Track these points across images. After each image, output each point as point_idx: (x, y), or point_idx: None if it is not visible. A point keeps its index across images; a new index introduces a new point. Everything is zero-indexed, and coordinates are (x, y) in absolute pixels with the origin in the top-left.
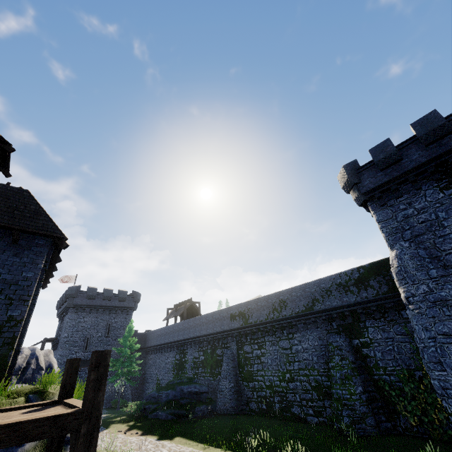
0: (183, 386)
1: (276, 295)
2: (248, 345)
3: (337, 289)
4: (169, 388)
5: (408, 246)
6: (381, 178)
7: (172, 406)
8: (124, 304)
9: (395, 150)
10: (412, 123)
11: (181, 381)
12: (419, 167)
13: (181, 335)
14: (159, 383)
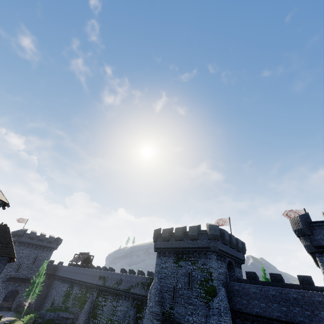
0: (60, 312)
1: (120, 275)
2: (101, 297)
3: (141, 285)
4: (53, 311)
5: (157, 281)
6: (162, 244)
7: (50, 323)
8: (50, 245)
9: (167, 236)
10: (175, 228)
11: (61, 308)
12: (172, 248)
13: (74, 276)
14: (53, 301)
